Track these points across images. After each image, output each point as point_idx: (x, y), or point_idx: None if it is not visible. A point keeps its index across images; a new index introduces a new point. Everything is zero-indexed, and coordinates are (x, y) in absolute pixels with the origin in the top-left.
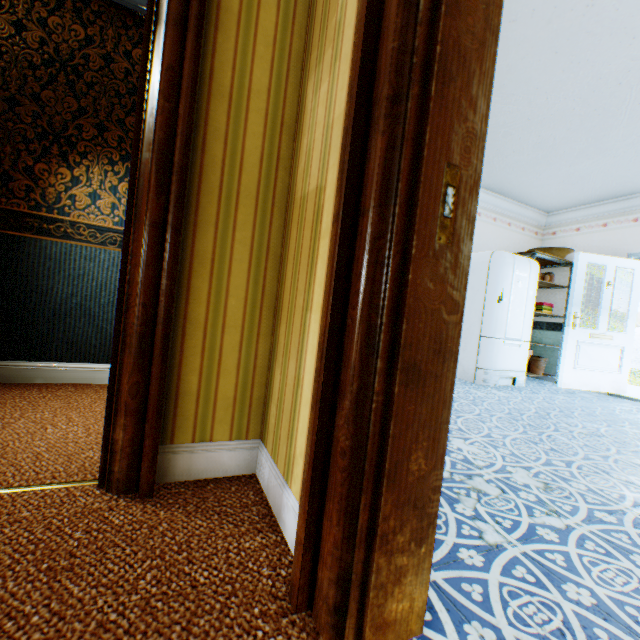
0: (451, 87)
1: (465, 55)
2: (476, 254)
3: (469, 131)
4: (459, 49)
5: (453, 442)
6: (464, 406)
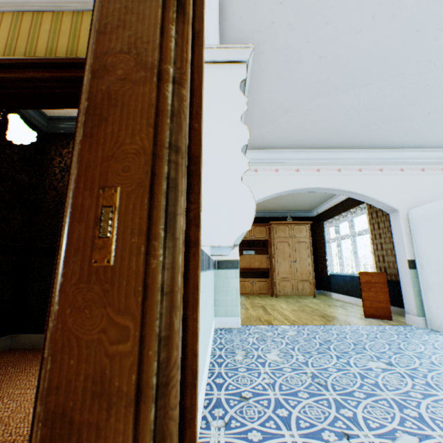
0: (103, 125)
1: (118, 96)
2: (427, 205)
3: (128, 152)
4: (110, 95)
5: (399, 441)
6: (442, 378)
